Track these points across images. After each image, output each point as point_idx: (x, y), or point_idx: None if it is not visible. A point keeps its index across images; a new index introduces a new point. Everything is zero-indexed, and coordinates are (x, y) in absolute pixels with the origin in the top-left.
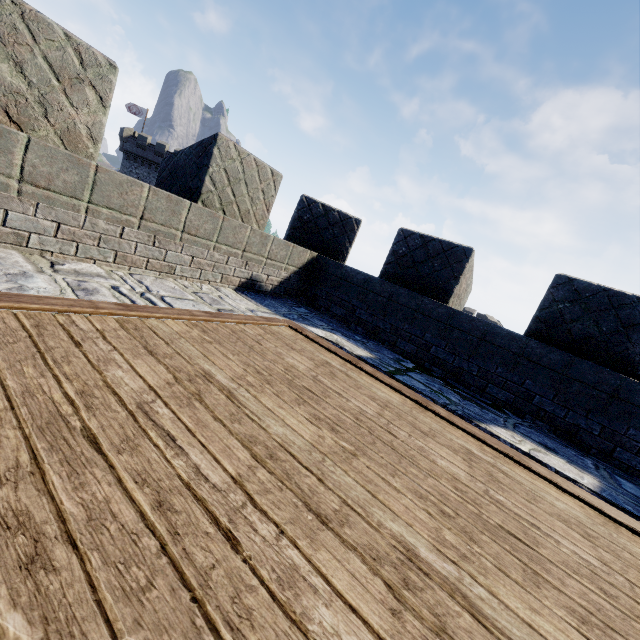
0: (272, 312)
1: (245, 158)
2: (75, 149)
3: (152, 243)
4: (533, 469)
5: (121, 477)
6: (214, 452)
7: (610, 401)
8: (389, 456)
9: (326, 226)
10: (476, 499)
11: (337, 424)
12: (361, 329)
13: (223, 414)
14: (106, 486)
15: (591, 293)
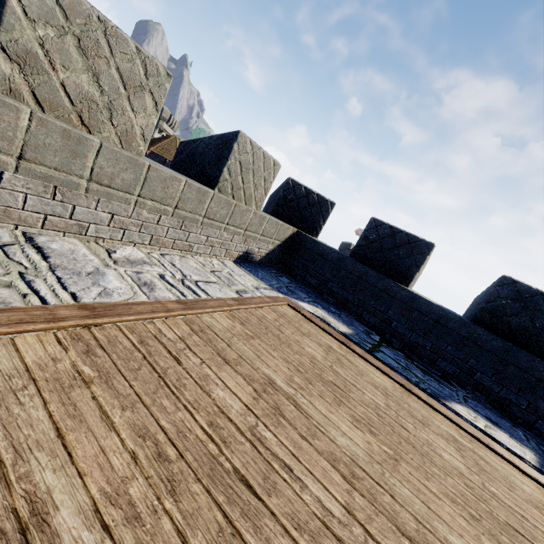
0: (269, 287)
1: (256, 151)
2: (129, 147)
3: (180, 227)
4: (498, 452)
5: (282, 523)
6: (319, 478)
7: (538, 384)
8: (415, 456)
9: (306, 206)
10: (482, 495)
11: (370, 424)
12: (332, 299)
13: (303, 429)
14: (281, 538)
15: (530, 295)
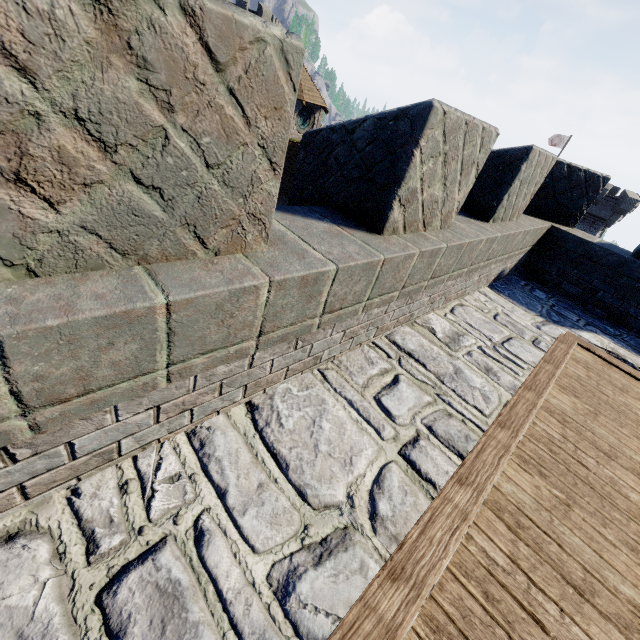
0: (543, 319)
1: (540, 159)
2: (444, 225)
3: (464, 280)
4: None
5: None
6: None
7: None
8: None
9: (565, 189)
10: None
11: None
12: (601, 311)
13: None
14: None
15: None
